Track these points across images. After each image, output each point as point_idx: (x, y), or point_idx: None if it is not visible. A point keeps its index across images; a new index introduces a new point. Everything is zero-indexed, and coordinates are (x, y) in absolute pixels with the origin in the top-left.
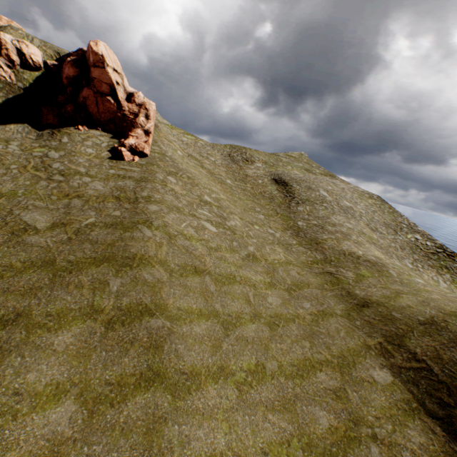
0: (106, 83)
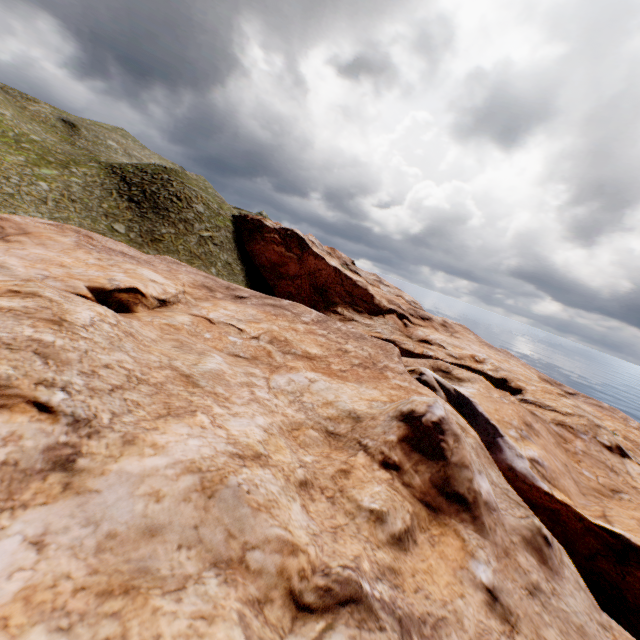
0: None
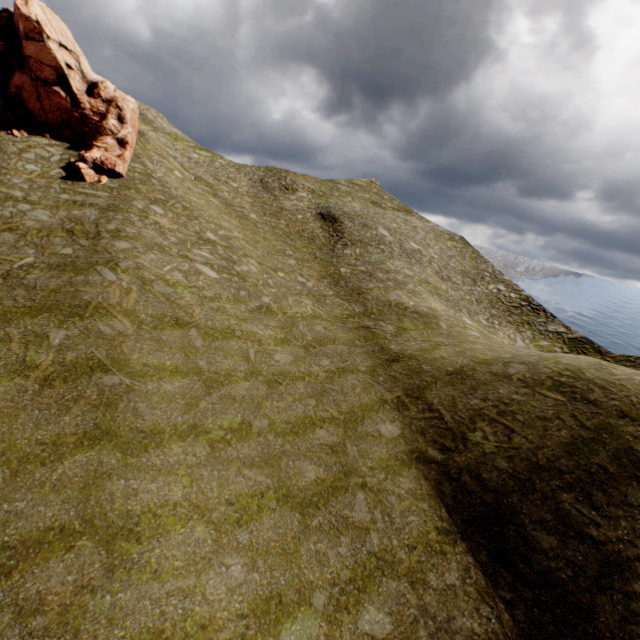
0: (49, 65)
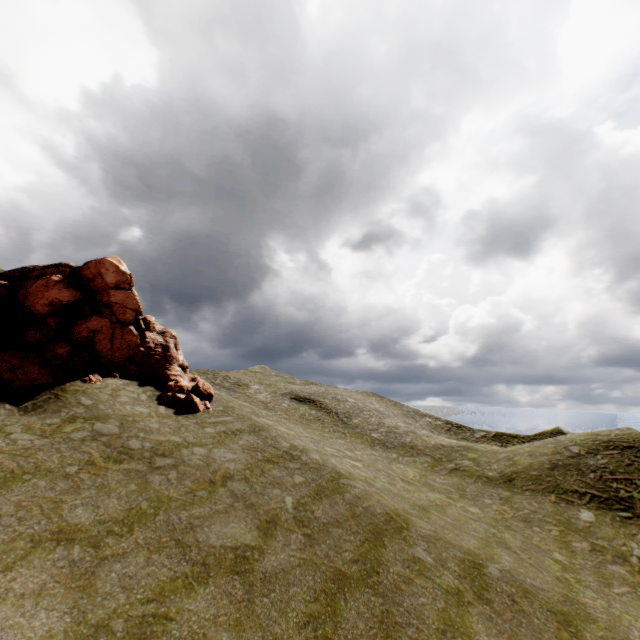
0: (131, 308)
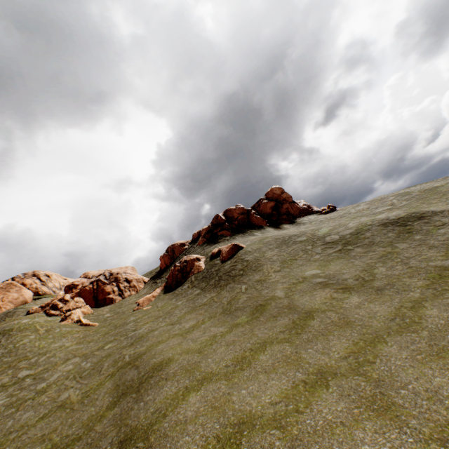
0: (289, 197)
